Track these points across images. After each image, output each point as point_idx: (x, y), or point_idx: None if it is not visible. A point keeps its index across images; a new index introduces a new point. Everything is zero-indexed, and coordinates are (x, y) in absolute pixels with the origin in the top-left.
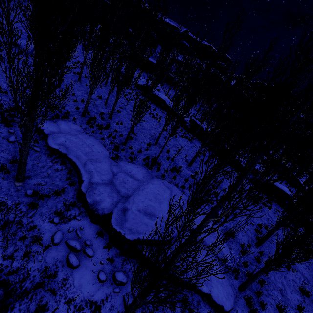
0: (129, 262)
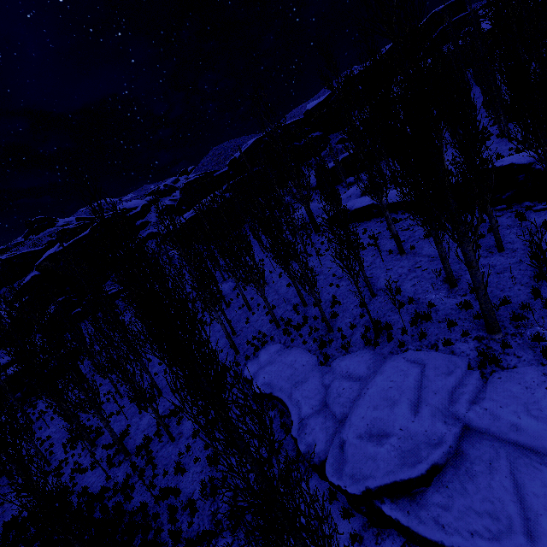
0: (385, 538)
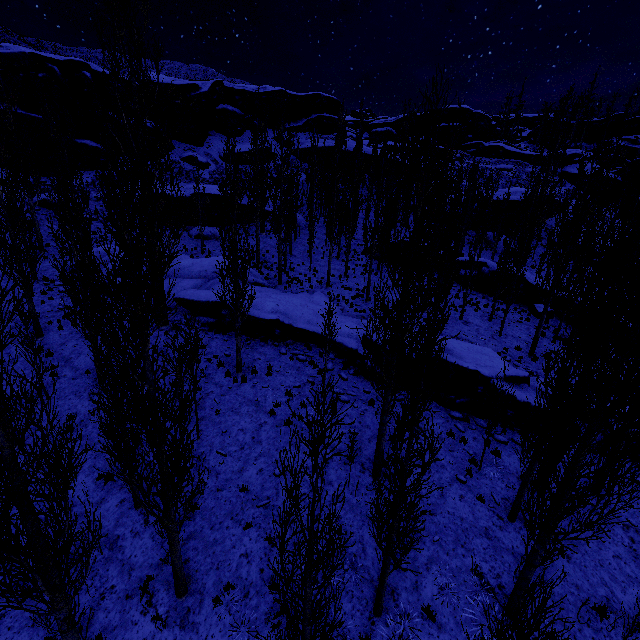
0: None
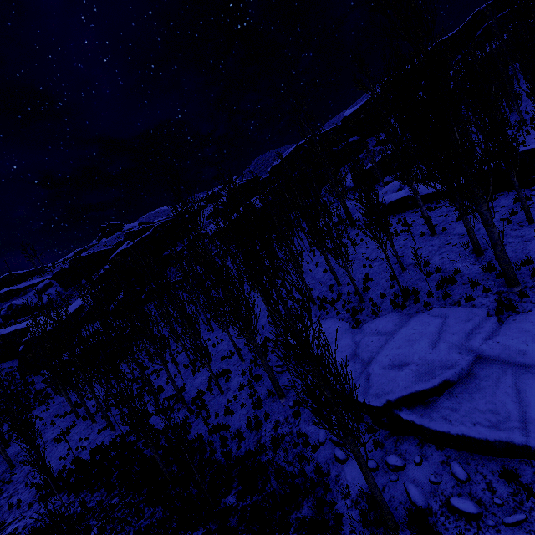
0: (403, 442)
